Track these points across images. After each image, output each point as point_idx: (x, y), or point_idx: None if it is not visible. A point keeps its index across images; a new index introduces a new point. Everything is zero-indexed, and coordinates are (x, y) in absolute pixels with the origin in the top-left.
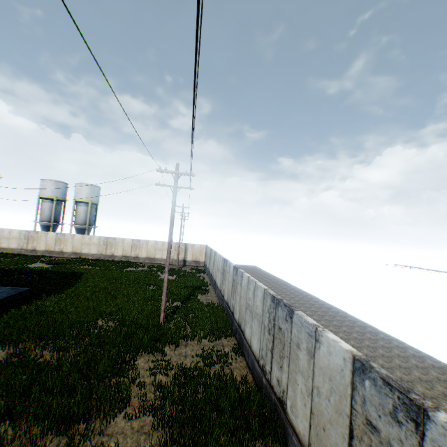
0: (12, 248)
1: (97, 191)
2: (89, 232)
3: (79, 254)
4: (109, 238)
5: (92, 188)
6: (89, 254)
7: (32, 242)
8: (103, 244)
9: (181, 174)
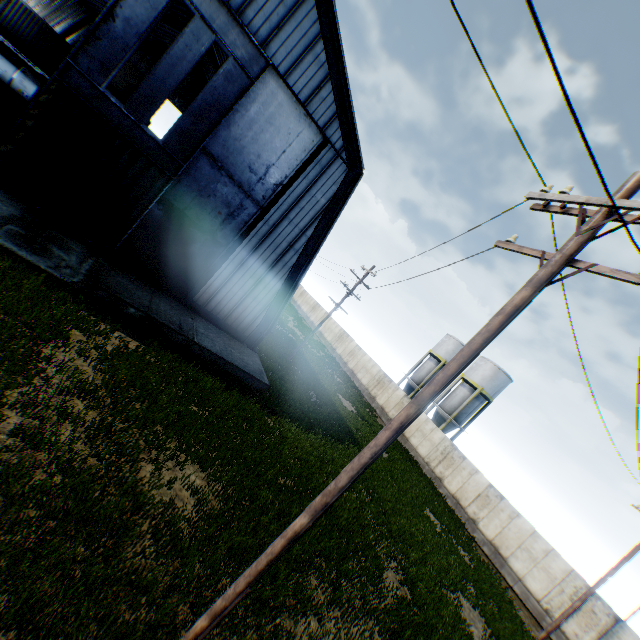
0: (361, 382)
1: (501, 380)
2: (448, 428)
3: (404, 438)
4: (455, 449)
5: (495, 373)
6: (414, 449)
7: (378, 388)
8: (440, 451)
9: (630, 220)
